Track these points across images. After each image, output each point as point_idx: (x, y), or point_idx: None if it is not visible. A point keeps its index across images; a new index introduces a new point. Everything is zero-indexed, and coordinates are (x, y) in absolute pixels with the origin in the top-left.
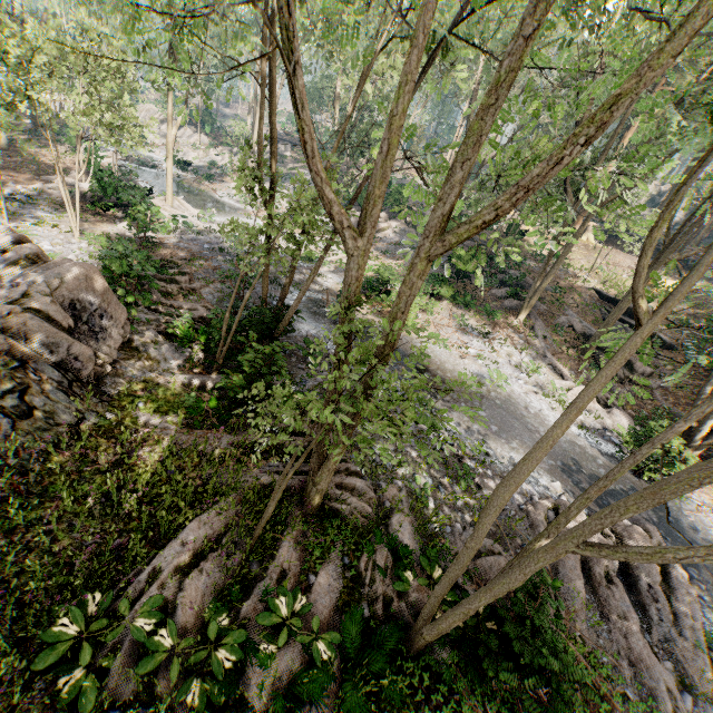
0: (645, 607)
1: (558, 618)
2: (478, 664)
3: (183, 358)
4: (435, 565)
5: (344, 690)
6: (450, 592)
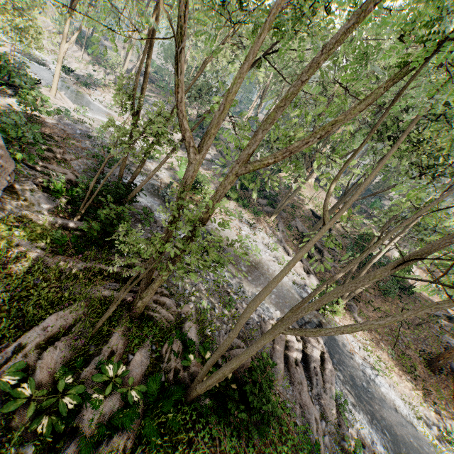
0: (311, 378)
1: (269, 381)
2: (224, 407)
3: (53, 205)
4: (207, 351)
5: (145, 422)
6: (214, 367)
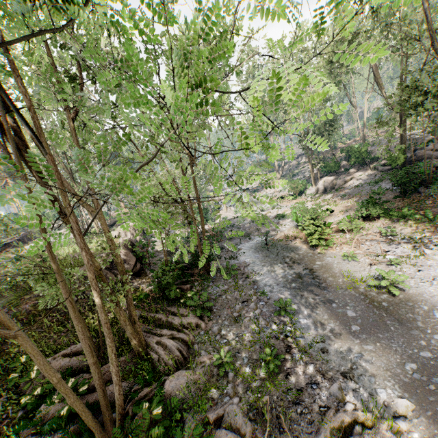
0: None
1: None
2: None
3: None
4: (160, 405)
5: None
6: None
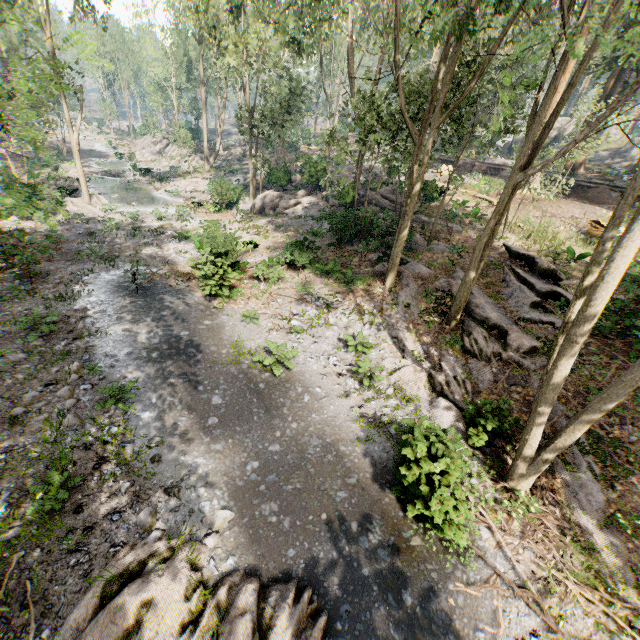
0: None
1: None
2: None
3: None
4: None
5: None
6: None
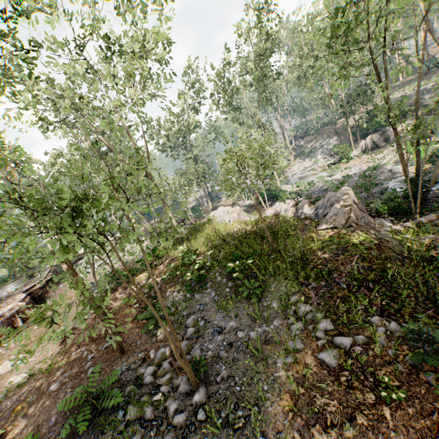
0: None
1: None
2: None
3: (388, 220)
4: None
5: None
6: None
